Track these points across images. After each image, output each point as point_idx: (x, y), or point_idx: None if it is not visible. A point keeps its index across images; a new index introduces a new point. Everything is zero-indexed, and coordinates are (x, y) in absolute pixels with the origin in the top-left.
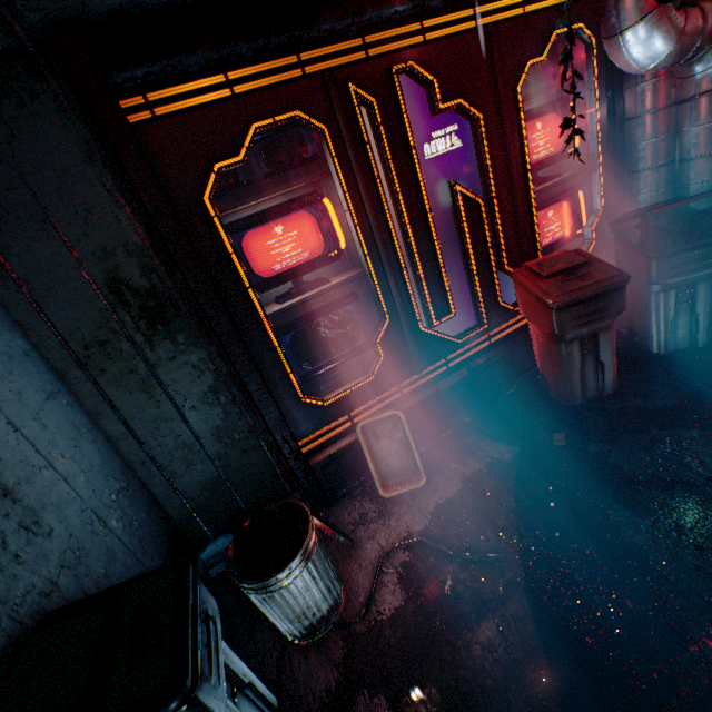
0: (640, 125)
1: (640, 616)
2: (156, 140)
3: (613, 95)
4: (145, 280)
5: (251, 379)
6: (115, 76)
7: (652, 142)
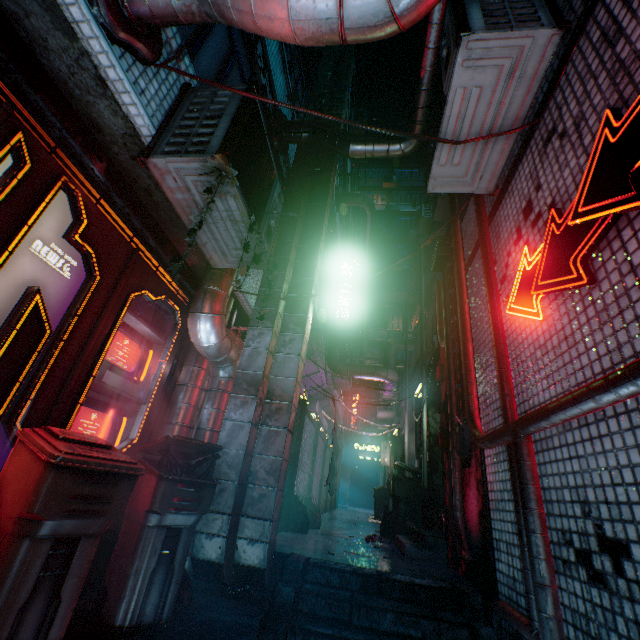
0: (185, 390)
1: None
2: None
3: (178, 363)
4: None
5: None
6: None
7: (188, 406)
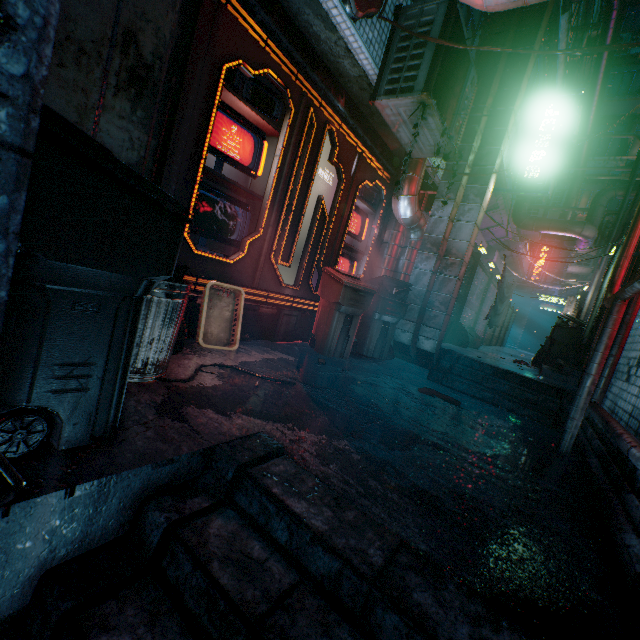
0: (388, 247)
1: (366, 409)
2: (222, 15)
3: (383, 228)
4: (151, 57)
5: (168, 185)
6: None
7: (390, 257)
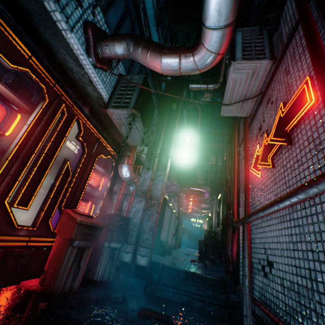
0: (116, 194)
1: None
2: None
3: (113, 183)
4: None
5: None
6: (0, 2)
7: (117, 201)
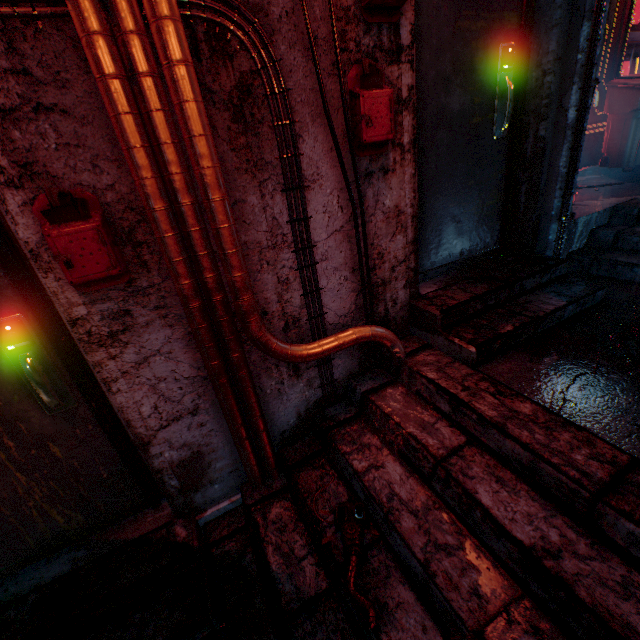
0: None
1: None
2: None
3: None
4: None
5: None
6: None
7: None
